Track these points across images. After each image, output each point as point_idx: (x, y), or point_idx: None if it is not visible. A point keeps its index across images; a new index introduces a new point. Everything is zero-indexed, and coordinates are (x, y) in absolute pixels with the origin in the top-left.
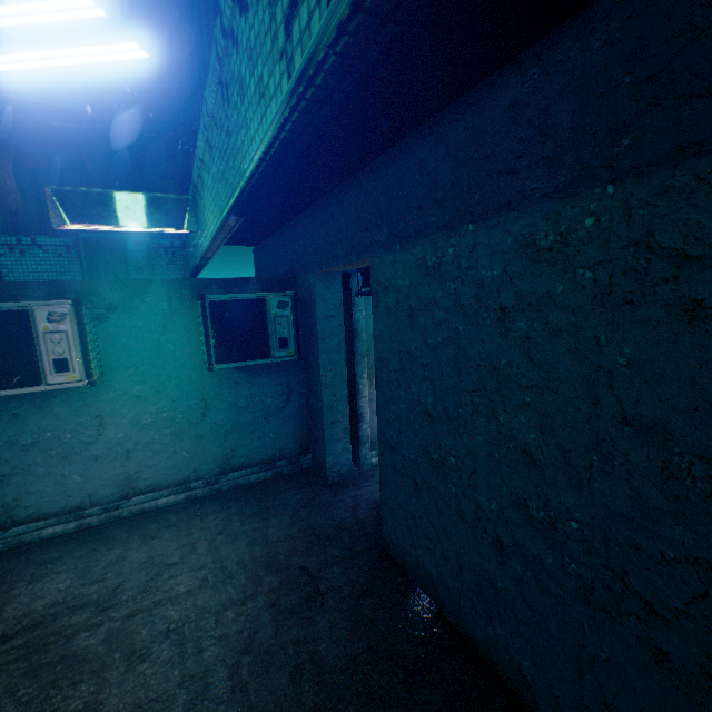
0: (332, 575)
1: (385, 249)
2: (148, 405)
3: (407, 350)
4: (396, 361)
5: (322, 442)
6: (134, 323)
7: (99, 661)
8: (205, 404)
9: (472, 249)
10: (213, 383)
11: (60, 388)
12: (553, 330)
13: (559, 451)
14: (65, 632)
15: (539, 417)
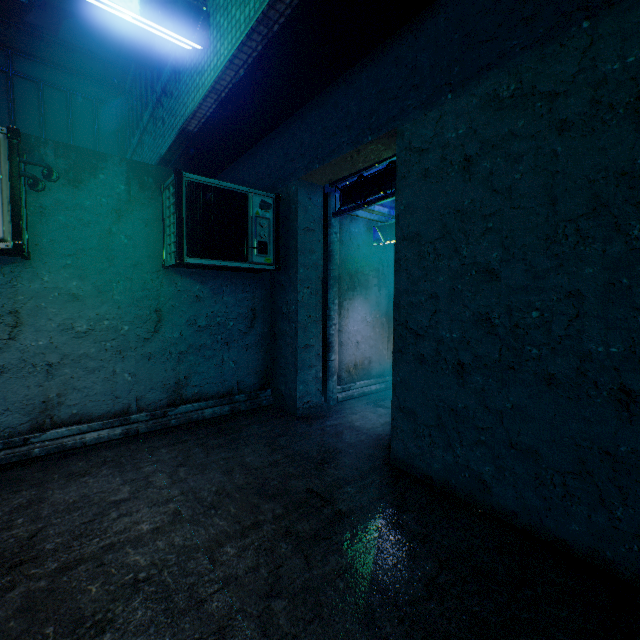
0: (348, 495)
1: (425, 107)
2: (85, 308)
3: (457, 209)
4: (435, 228)
5: (291, 369)
6: (79, 200)
7: None
8: (158, 317)
9: (586, 48)
10: (170, 292)
11: None
12: None
13: None
14: None
15: None
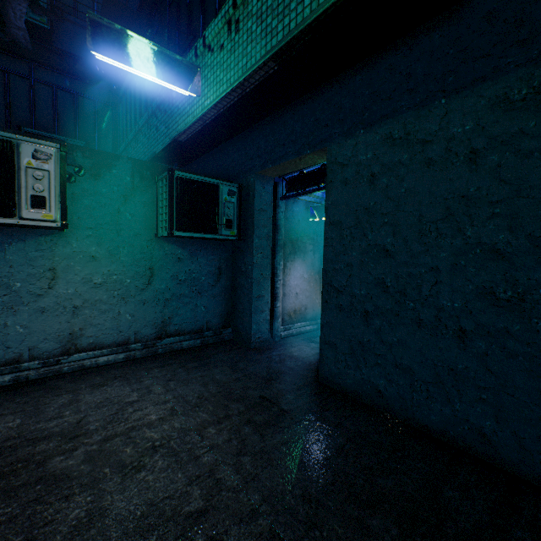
0: (289, 400)
1: (346, 136)
2: (101, 266)
3: (365, 208)
4: (351, 219)
5: (247, 313)
6: (98, 189)
7: (87, 476)
8: (151, 273)
9: (443, 116)
10: (159, 255)
11: (32, 225)
12: (524, 154)
13: (528, 240)
14: (32, 459)
15: (508, 221)
